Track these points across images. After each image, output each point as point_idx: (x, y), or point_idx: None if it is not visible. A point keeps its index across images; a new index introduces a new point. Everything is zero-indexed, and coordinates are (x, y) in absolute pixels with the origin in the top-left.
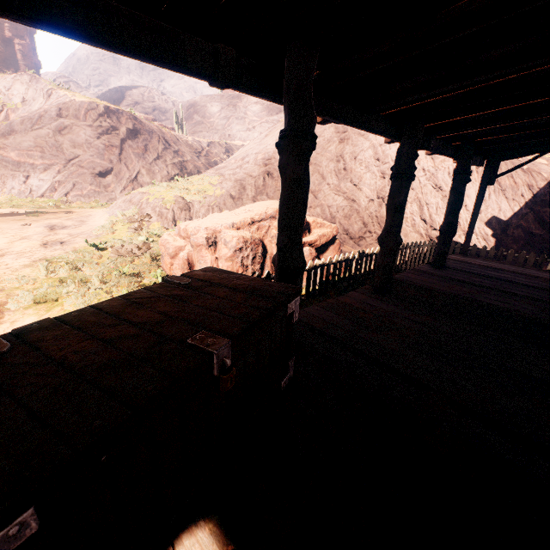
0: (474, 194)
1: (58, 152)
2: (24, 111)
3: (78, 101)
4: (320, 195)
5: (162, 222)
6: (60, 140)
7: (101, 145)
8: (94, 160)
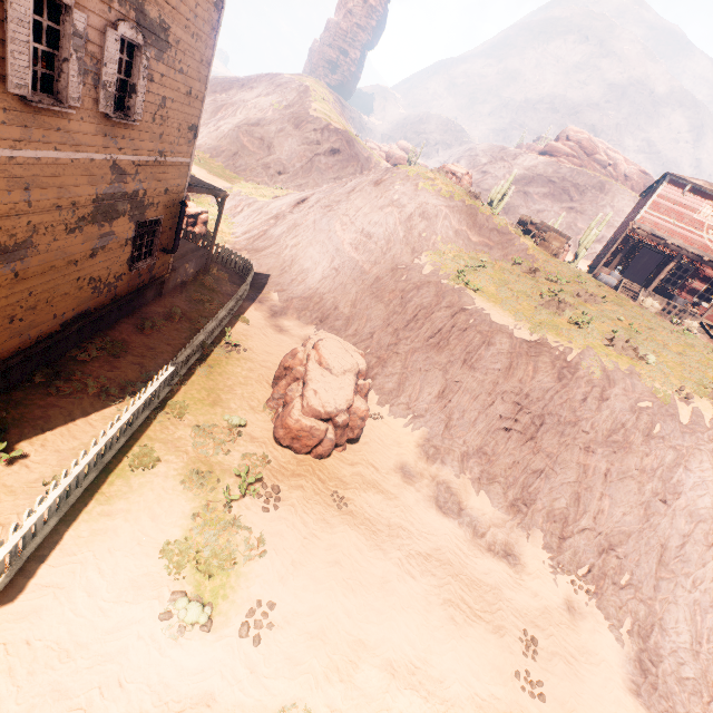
0: (337, 262)
1: (268, 147)
2: (279, 112)
3: (309, 115)
4: (282, 222)
5: (214, 199)
6: (275, 139)
7: (297, 152)
8: (283, 161)
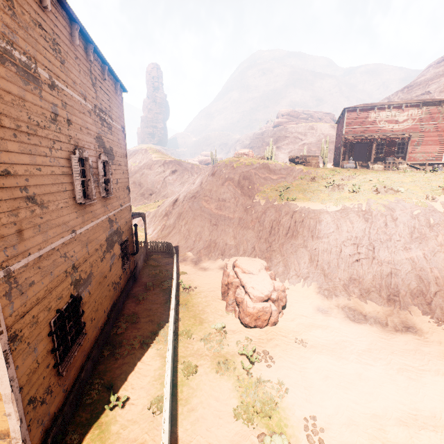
0: (213, 221)
1: (139, 185)
2: (137, 166)
3: (153, 161)
4: (171, 215)
5: None
6: (141, 180)
7: (155, 180)
8: (150, 188)
